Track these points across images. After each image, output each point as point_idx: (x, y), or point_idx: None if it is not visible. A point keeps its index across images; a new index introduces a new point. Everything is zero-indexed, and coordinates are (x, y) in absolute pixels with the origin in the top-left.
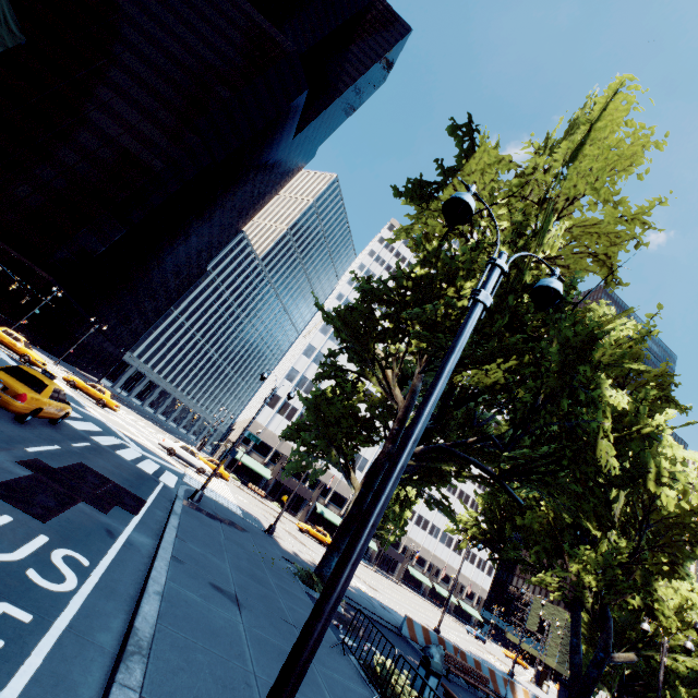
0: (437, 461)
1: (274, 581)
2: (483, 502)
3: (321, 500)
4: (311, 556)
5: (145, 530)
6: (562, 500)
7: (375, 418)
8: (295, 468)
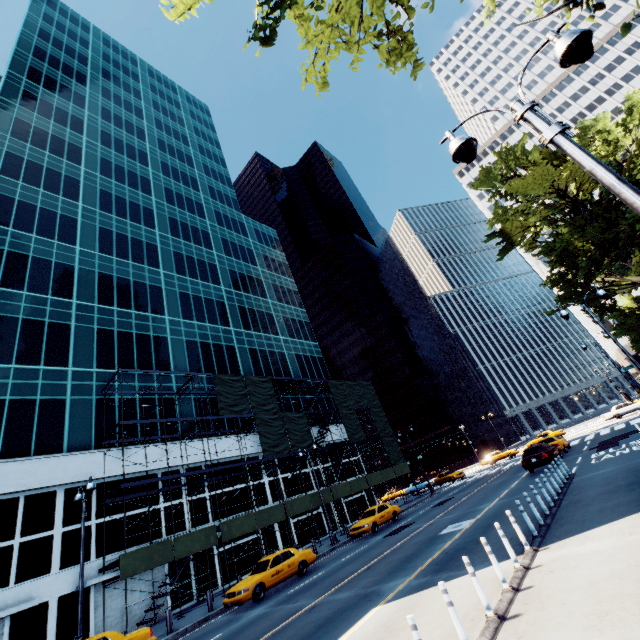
0: None
1: None
2: None
3: None
4: None
5: None
6: None
7: None
8: None
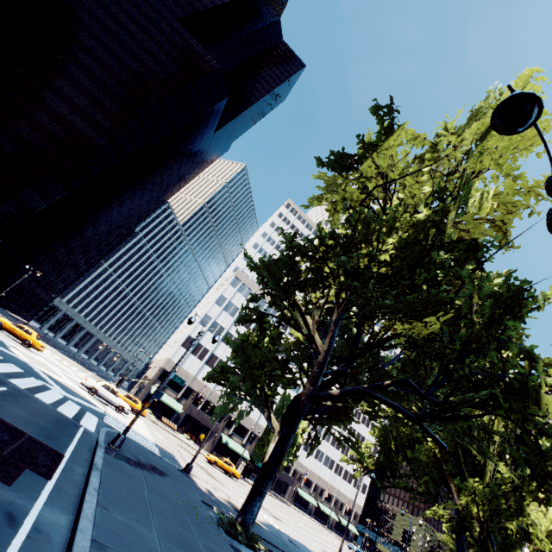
0: (353, 402)
1: (202, 542)
2: (377, 435)
3: (226, 431)
4: (223, 492)
5: (59, 501)
6: (444, 432)
7: (290, 360)
8: (221, 411)
